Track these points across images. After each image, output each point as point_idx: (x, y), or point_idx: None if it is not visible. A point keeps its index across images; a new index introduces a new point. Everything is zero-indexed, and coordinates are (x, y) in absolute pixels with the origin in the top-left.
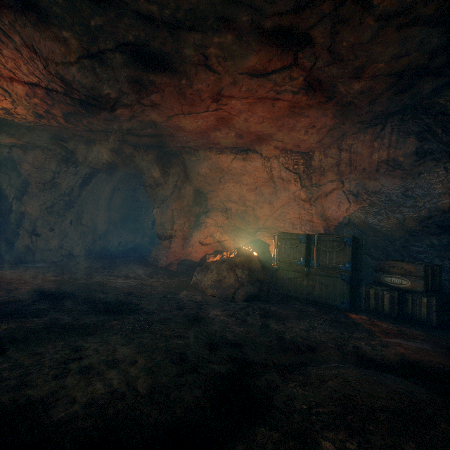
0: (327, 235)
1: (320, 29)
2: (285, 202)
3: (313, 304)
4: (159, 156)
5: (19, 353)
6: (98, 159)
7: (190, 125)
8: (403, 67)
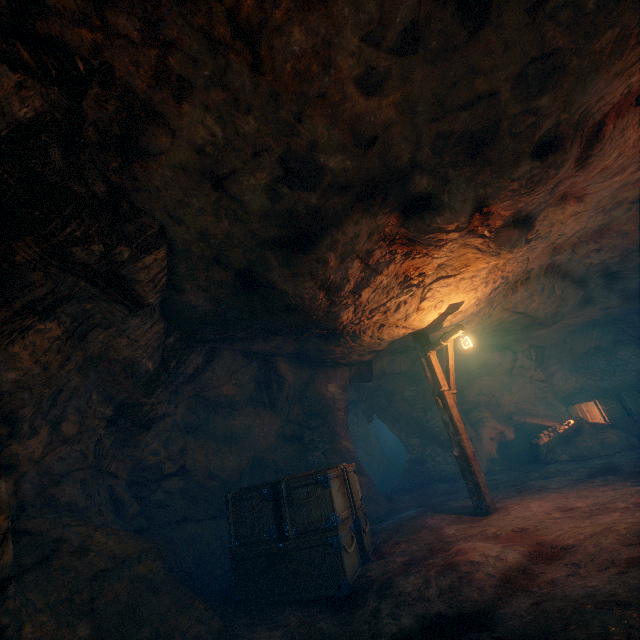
0: (629, 393)
1: None
2: (521, 386)
3: None
4: None
5: None
6: (394, 369)
7: None
8: None
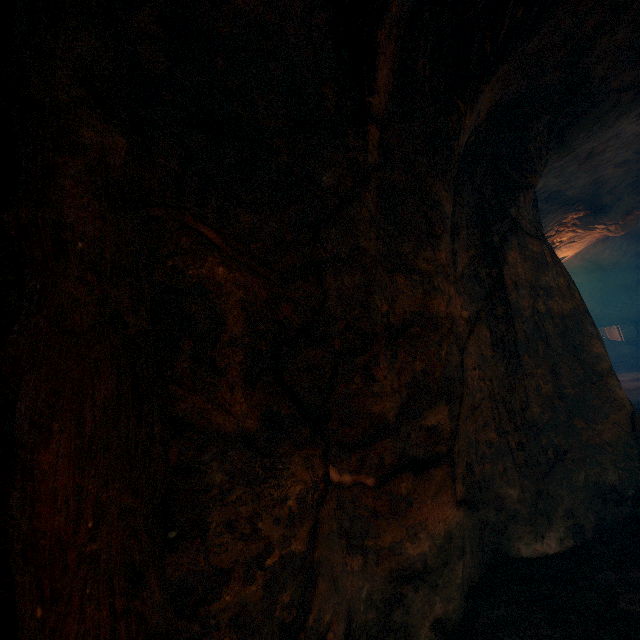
0: None
1: None
2: None
3: None
4: None
5: None
6: None
7: None
8: None
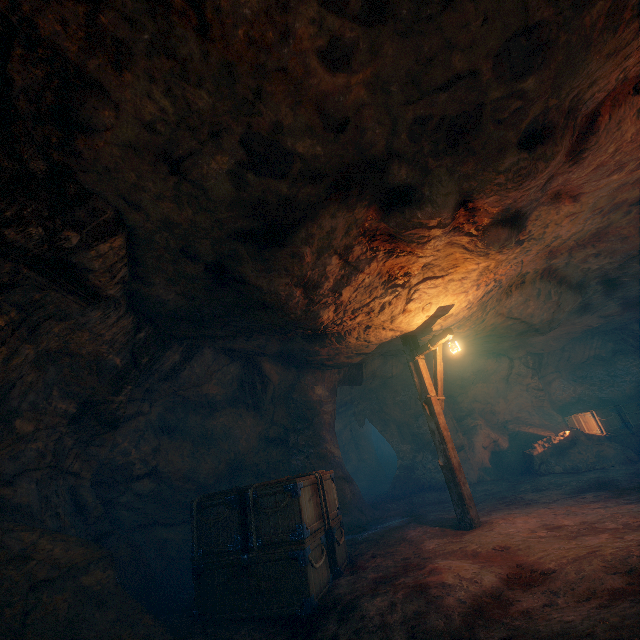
0: (627, 404)
1: None
2: (517, 394)
3: None
4: None
5: None
6: (385, 373)
7: None
8: None
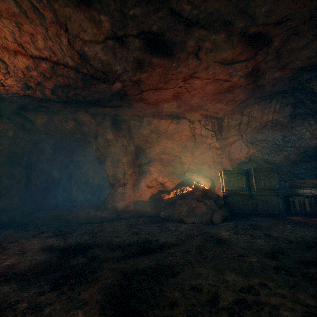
0: (260, 168)
1: (280, 37)
2: (203, 151)
3: (259, 216)
4: (113, 122)
5: (154, 309)
6: (56, 126)
7: (152, 98)
8: (307, 64)
